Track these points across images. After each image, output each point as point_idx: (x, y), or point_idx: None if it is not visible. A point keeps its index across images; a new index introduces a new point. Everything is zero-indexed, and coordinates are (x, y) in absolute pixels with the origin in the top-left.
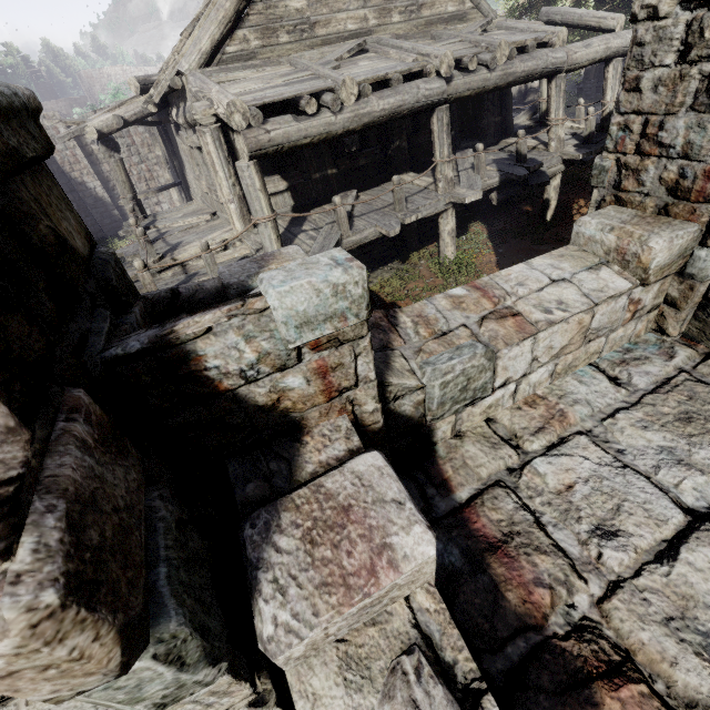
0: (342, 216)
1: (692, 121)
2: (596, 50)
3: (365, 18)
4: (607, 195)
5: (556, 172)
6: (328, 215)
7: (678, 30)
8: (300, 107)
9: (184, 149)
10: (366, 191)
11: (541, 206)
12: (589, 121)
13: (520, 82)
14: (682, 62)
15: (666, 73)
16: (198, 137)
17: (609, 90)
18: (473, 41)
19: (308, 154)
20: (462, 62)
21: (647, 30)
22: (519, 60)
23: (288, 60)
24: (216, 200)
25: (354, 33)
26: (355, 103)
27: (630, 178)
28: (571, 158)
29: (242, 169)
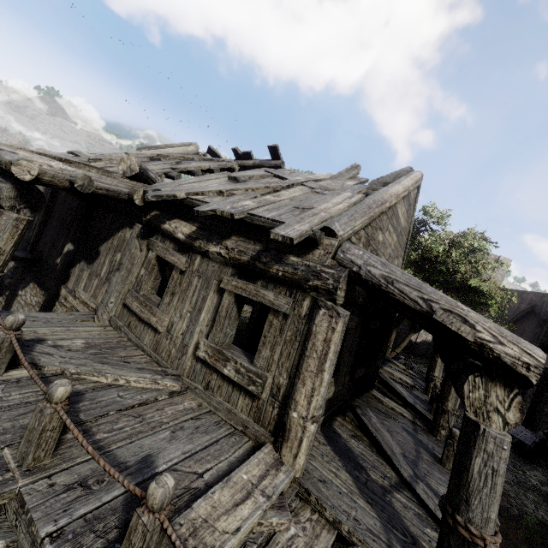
0: None
1: None
2: None
3: None
4: None
5: None
6: (372, 448)
7: None
8: None
9: (136, 254)
10: (354, 402)
11: None
12: None
13: None
14: None
15: None
16: (292, 301)
17: None
18: None
19: (346, 356)
20: None
21: None
22: None
23: None
24: (238, 381)
25: None
26: None
27: None
28: None
29: (503, 444)
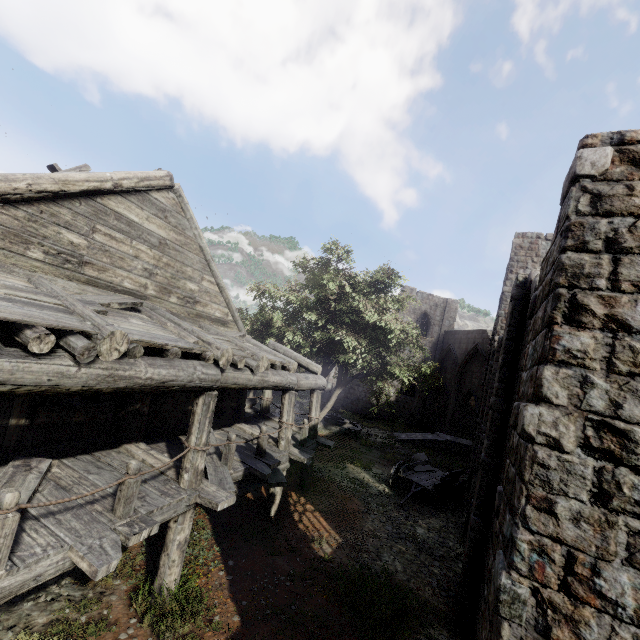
0: (2, 533)
1: (638, 581)
2: (311, 382)
3: (145, 285)
4: (529, 639)
5: (284, 469)
6: None
7: (589, 471)
8: (19, 335)
9: None
10: (67, 458)
11: (267, 499)
12: (305, 429)
13: (270, 388)
14: (604, 506)
15: (586, 509)
16: None
17: (314, 409)
18: (239, 345)
19: None
20: (232, 358)
21: (550, 455)
22: (272, 372)
23: (29, 275)
24: None
25: (129, 291)
26: (116, 360)
27: (564, 626)
28: (298, 459)
29: None
